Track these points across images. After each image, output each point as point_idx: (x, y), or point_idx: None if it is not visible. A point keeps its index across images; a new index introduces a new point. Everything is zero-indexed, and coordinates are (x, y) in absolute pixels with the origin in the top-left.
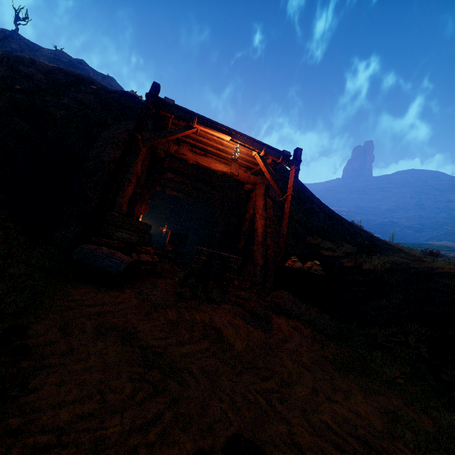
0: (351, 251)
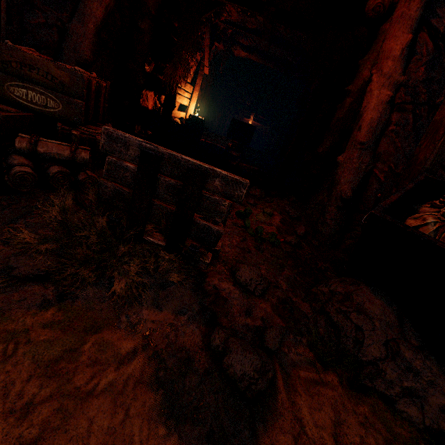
0: None
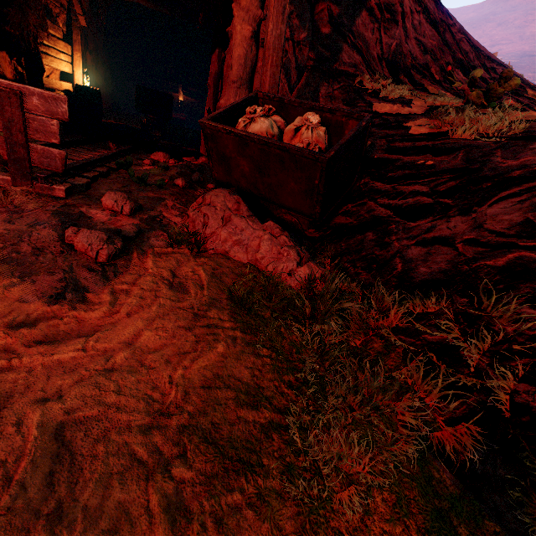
0: (447, 102)
